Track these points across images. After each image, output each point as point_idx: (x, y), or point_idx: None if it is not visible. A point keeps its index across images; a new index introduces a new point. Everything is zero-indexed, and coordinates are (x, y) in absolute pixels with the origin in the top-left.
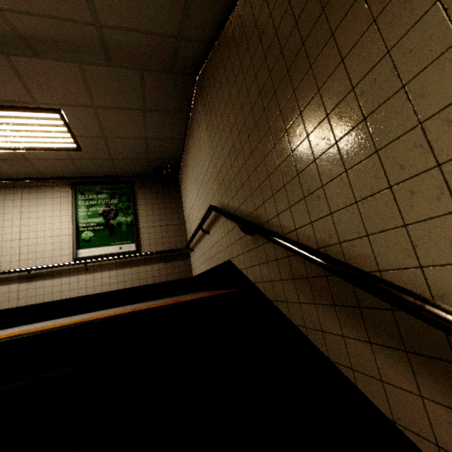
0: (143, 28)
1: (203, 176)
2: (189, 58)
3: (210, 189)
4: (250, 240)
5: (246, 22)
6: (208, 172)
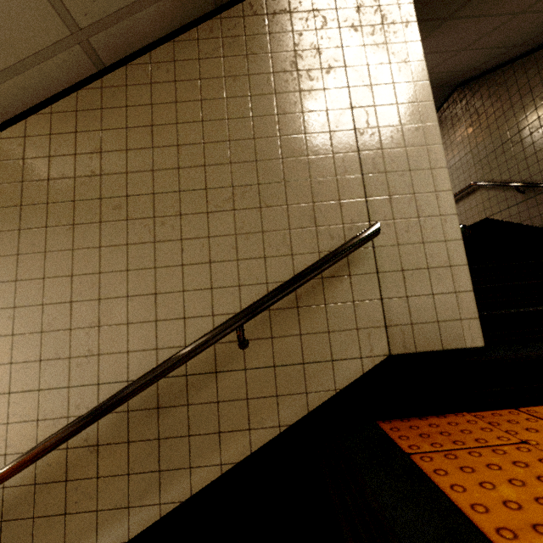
0: (451, 71)
1: (451, 164)
2: (463, 78)
3: (463, 173)
4: (519, 197)
5: (541, 67)
6: (463, 160)
